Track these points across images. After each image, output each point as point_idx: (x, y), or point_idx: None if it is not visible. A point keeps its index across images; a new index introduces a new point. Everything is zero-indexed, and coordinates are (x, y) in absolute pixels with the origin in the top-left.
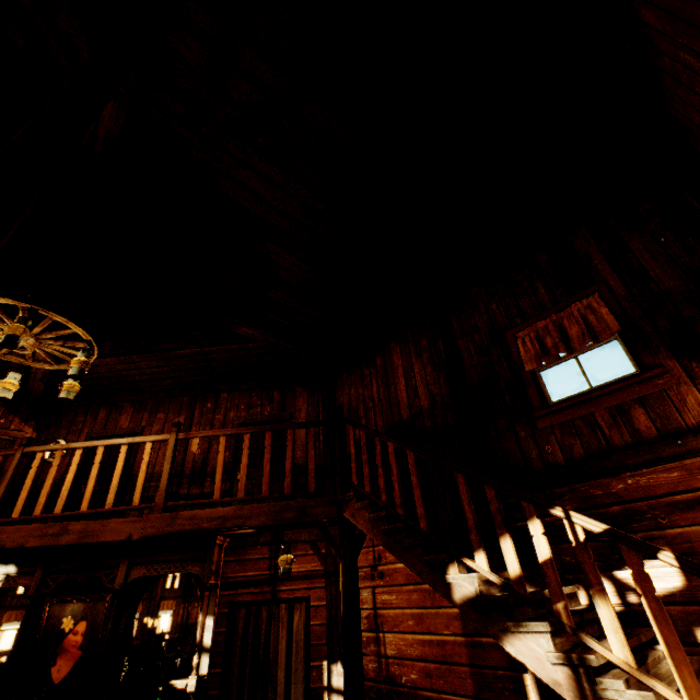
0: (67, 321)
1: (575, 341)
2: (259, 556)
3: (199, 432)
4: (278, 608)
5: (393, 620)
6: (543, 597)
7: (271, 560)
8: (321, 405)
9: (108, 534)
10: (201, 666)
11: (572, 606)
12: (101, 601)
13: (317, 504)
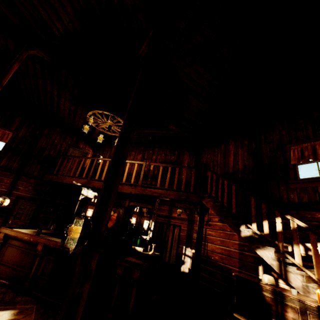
0: (122, 121)
1: (319, 156)
2: (165, 208)
3: (153, 163)
4: (170, 226)
5: (211, 240)
6: (274, 243)
7: (169, 211)
8: (193, 159)
9: (124, 190)
10: (149, 234)
11: (284, 250)
12: (121, 209)
13: (193, 196)
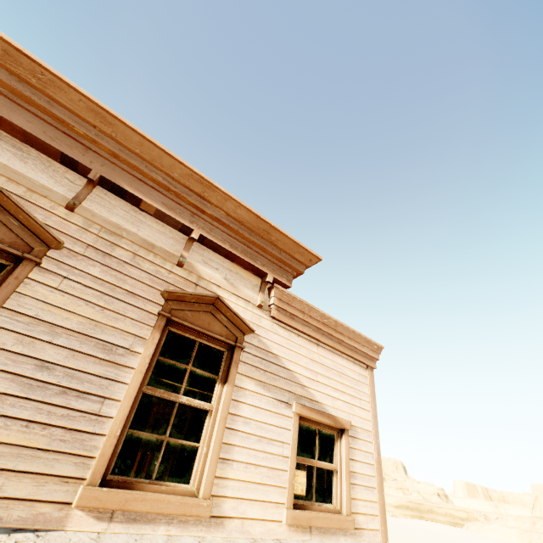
0: None
1: None
2: None
3: None
4: None
5: None
6: None
7: None
8: None
9: None
10: None
11: None
12: None
13: None
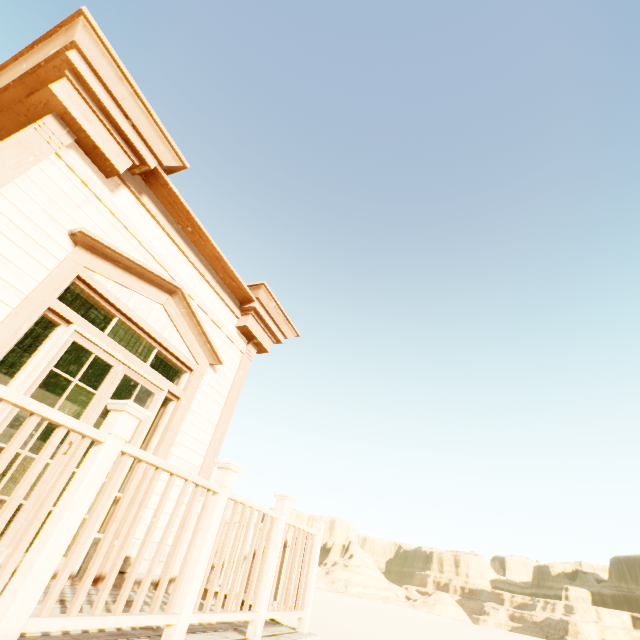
0: None
1: None
2: None
3: None
4: None
5: None
6: None
7: None
8: None
9: None
10: None
11: None
12: None
13: None
